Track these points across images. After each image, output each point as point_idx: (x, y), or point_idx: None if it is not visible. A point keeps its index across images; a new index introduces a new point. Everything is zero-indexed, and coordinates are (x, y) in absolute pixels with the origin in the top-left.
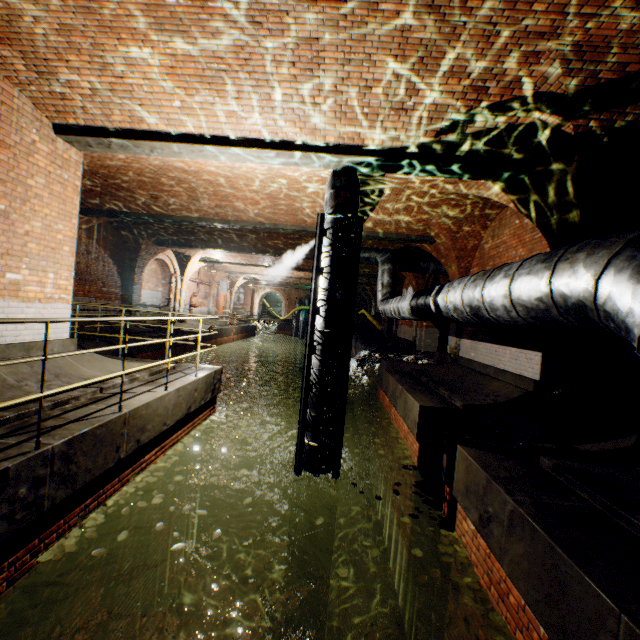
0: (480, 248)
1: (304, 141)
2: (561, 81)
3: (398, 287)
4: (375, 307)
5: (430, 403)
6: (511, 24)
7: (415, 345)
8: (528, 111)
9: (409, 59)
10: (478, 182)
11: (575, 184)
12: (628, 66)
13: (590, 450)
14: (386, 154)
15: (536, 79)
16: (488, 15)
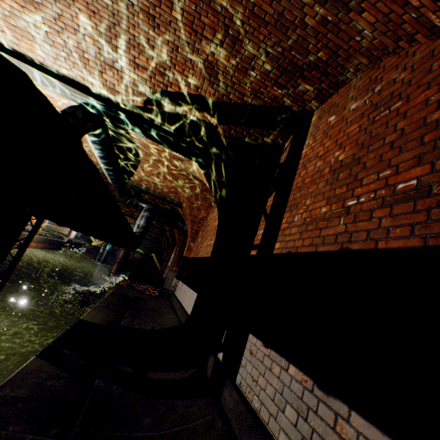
0: (207, 219)
1: (44, 63)
2: (210, 90)
3: (174, 241)
4: (164, 254)
5: (96, 319)
6: (165, 22)
7: (164, 283)
8: (200, 109)
9: (105, 20)
10: (192, 163)
11: (227, 173)
12: (245, 97)
13: (155, 378)
14: (111, 104)
15: (197, 83)
16: (146, 5)
